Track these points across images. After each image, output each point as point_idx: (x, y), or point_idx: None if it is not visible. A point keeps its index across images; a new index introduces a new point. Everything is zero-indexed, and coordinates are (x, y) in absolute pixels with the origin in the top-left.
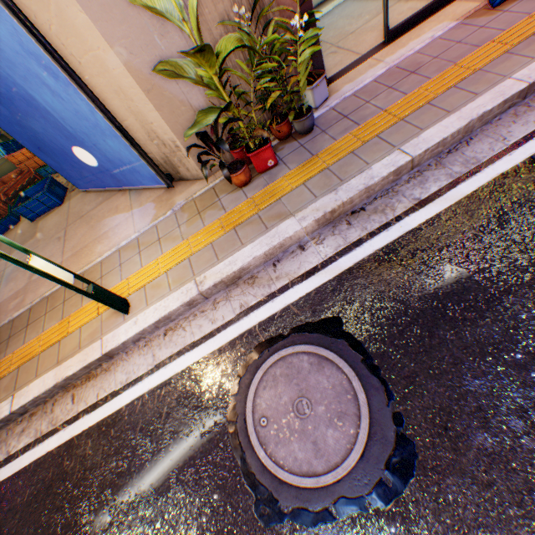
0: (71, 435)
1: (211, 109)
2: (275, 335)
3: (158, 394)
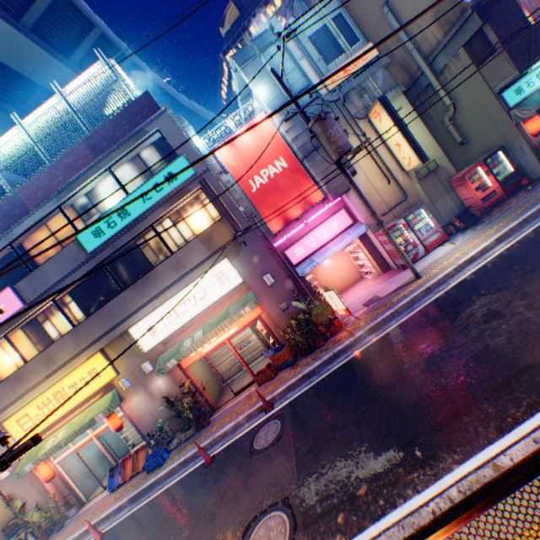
0: None
1: (28, 526)
2: None
3: None
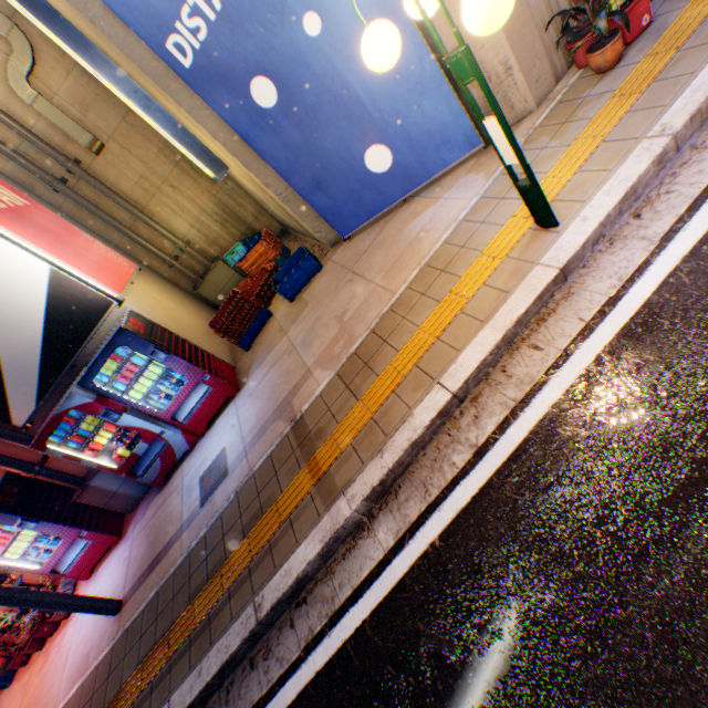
0: (576, 371)
1: None
2: None
3: (706, 250)
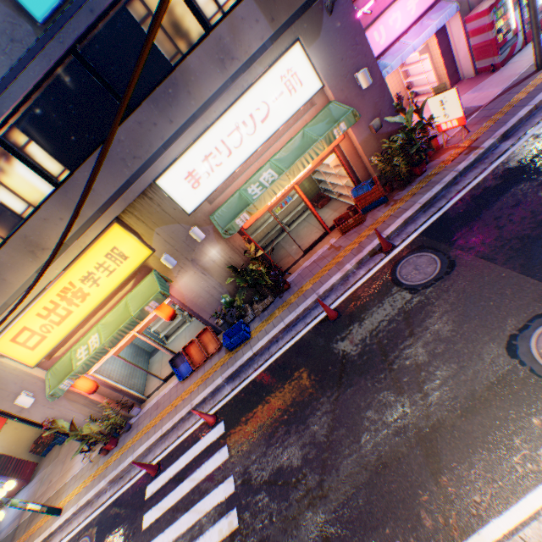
0: None
1: (87, 439)
2: (86, 530)
3: None
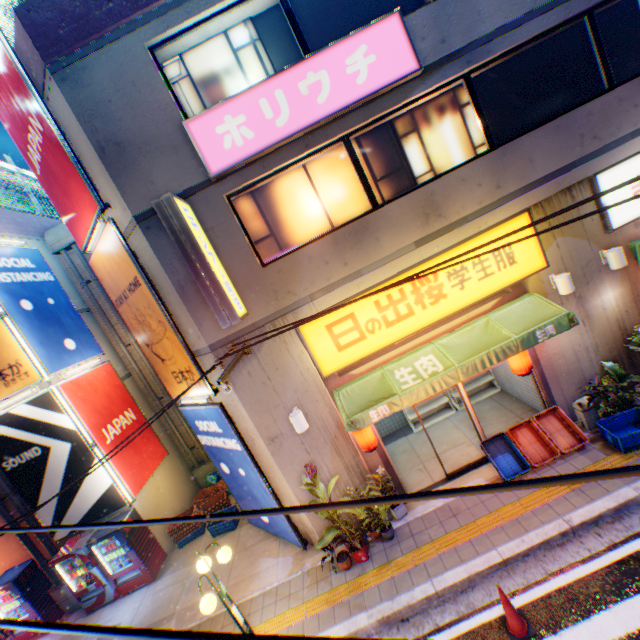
0: None
1: (332, 525)
2: None
3: None
